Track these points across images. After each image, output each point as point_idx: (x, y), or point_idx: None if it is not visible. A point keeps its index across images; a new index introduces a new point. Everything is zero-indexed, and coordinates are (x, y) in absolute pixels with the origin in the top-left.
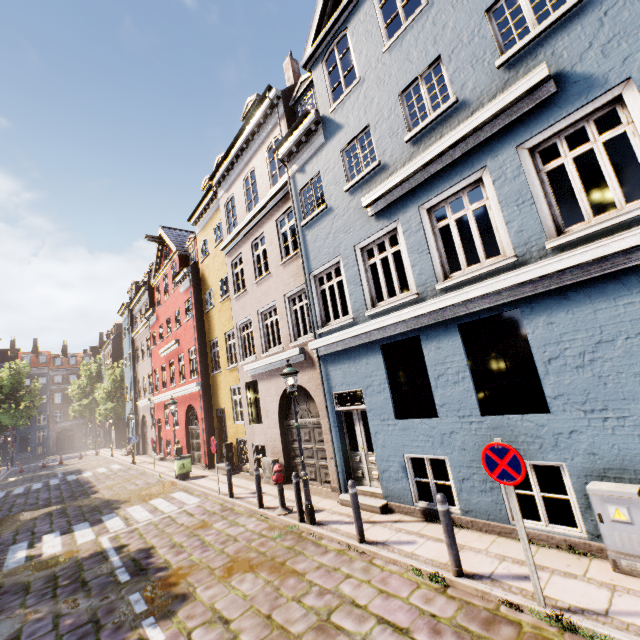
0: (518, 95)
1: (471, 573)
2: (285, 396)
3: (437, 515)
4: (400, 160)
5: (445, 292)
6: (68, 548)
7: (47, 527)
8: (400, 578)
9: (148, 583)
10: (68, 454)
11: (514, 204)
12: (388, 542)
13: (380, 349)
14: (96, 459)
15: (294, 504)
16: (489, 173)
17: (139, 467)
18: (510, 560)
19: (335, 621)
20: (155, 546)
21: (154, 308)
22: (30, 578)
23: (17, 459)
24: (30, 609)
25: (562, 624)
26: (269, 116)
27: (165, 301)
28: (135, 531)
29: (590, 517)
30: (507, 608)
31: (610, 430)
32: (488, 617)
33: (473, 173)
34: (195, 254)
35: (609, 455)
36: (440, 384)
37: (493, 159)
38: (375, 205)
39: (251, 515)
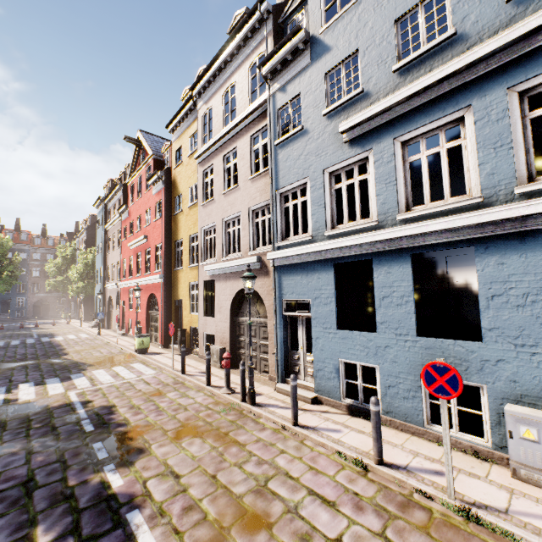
0: (524, 32)
1: (389, 463)
2: (238, 297)
3: (361, 411)
4: (384, 90)
5: (405, 223)
6: (41, 397)
7: (23, 377)
8: (327, 459)
9: (109, 435)
10: (43, 320)
11: (492, 146)
12: (317, 428)
13: (333, 267)
14: (67, 327)
15: (237, 386)
16: (473, 112)
17: (104, 338)
18: (422, 456)
19: (271, 488)
20: (116, 405)
21: (127, 205)
22: (7, 418)
23: None
24: (6, 444)
25: (468, 516)
26: (257, 31)
27: (137, 200)
28: (99, 390)
29: (498, 432)
30: (419, 496)
31: (535, 364)
32: (403, 501)
33: (456, 111)
34: (169, 160)
35: (529, 384)
36: (384, 304)
37: (480, 99)
38: (351, 132)
39: (199, 390)
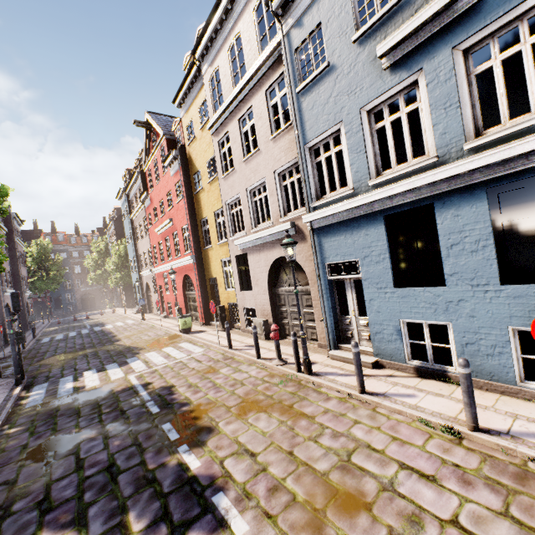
0: None
1: (486, 428)
2: (273, 267)
3: (433, 373)
4: None
5: (475, 152)
6: (104, 383)
7: (85, 365)
8: (409, 427)
9: (175, 415)
10: (91, 311)
11: None
12: (388, 394)
13: (383, 220)
14: (113, 316)
15: (287, 357)
16: None
17: (148, 322)
18: (524, 419)
19: (356, 463)
20: (175, 385)
21: (147, 192)
22: (79, 405)
23: (54, 314)
24: (83, 430)
25: None
26: None
27: (157, 185)
28: (155, 372)
29: None
30: None
31: None
32: (518, 472)
33: None
34: (181, 137)
35: None
36: (453, 253)
37: None
38: (392, 54)
39: (251, 364)
